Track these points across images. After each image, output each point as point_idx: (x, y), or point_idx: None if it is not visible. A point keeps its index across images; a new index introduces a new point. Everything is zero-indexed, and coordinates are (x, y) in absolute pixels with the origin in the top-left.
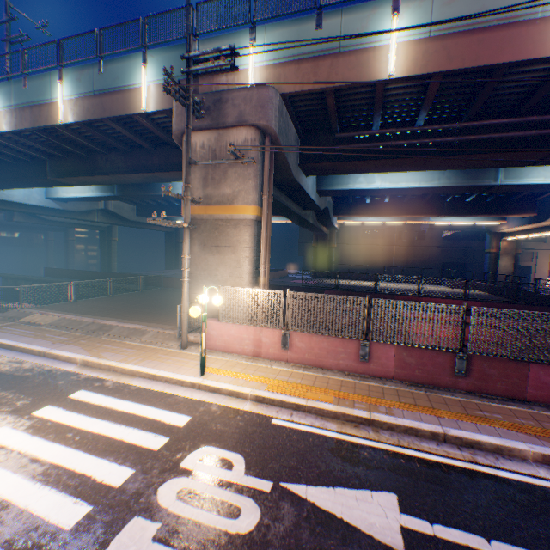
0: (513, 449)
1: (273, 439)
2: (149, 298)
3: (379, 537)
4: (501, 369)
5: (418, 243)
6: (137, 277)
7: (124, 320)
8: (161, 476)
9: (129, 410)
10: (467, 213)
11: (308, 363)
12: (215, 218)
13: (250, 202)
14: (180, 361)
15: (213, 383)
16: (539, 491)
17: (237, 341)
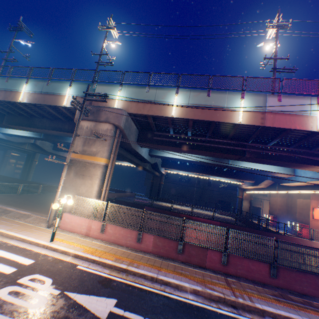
0: (183, 286)
1: (73, 274)
2: (42, 198)
3: (97, 314)
4: (197, 251)
5: (207, 188)
6: (39, 185)
7: (20, 209)
8: (5, 284)
9: (1, 254)
10: (224, 176)
11: (113, 241)
12: (85, 161)
13: (104, 156)
14: (43, 233)
15: (55, 246)
16: (182, 303)
17: (79, 226)
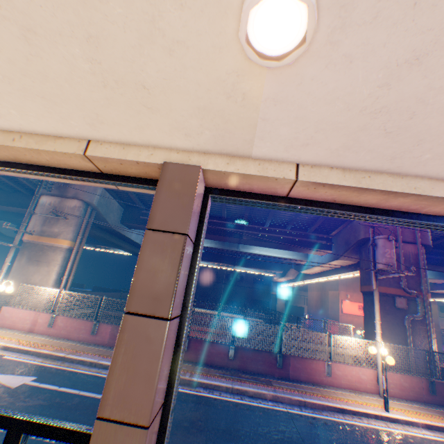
0: None
1: None
2: None
3: (8, 384)
4: None
5: (240, 283)
6: None
7: None
8: None
9: None
10: (248, 265)
11: (63, 335)
12: (44, 243)
13: (68, 237)
14: None
15: None
16: None
17: (22, 320)
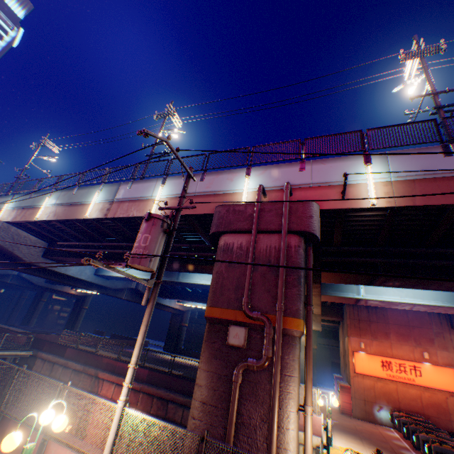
0: None
1: None
2: None
3: None
4: None
5: None
6: None
7: None
8: None
9: None
10: None
11: None
12: None
13: None
14: None
15: None
16: None
17: None
